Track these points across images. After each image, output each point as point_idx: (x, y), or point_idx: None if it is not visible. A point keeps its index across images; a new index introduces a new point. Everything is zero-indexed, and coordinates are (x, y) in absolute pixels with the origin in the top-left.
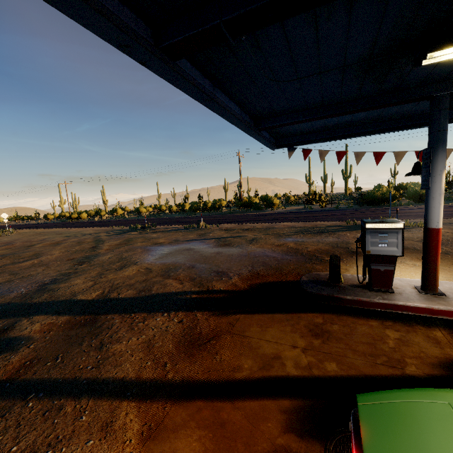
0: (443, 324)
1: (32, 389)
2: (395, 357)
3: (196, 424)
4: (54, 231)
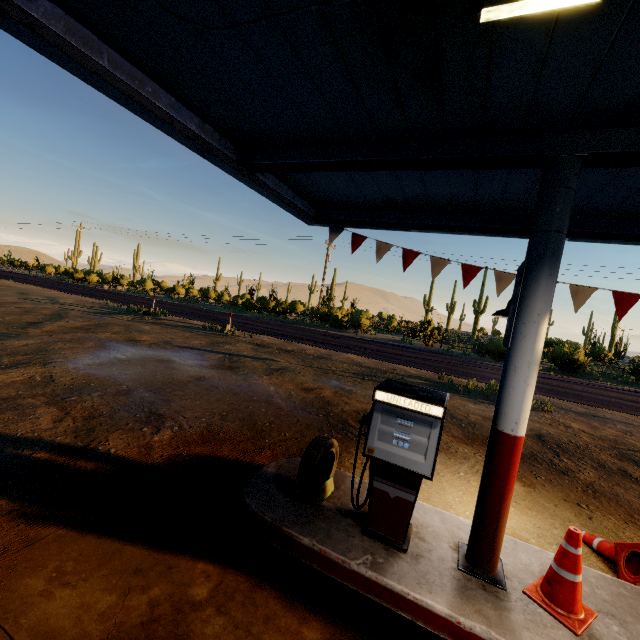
0: None
1: None
2: None
3: None
4: (23, 287)
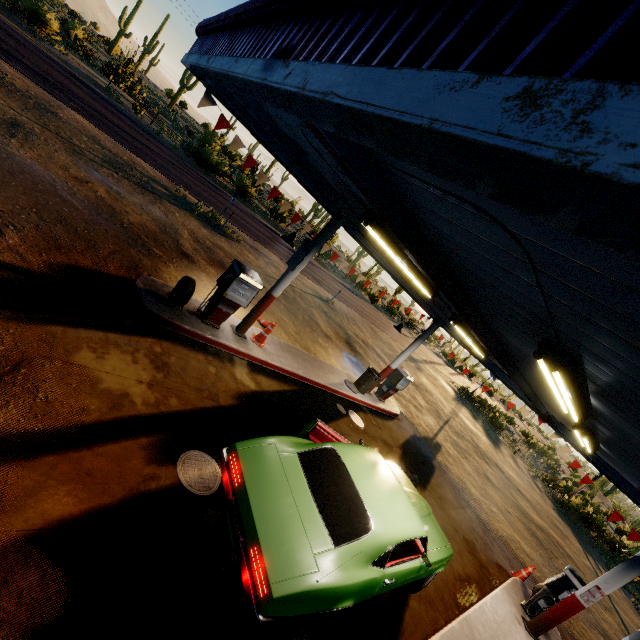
0: (240, 363)
1: None
2: (214, 392)
3: (57, 481)
4: None
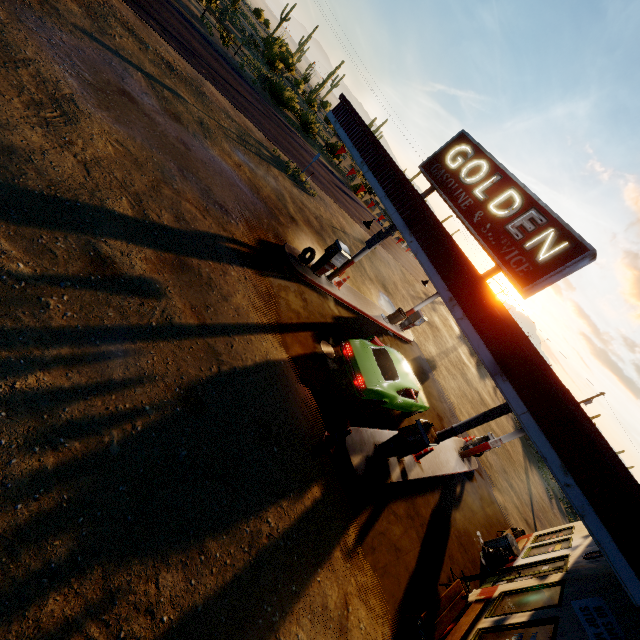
0: (330, 299)
1: (225, 330)
2: (324, 315)
3: (295, 342)
4: None
